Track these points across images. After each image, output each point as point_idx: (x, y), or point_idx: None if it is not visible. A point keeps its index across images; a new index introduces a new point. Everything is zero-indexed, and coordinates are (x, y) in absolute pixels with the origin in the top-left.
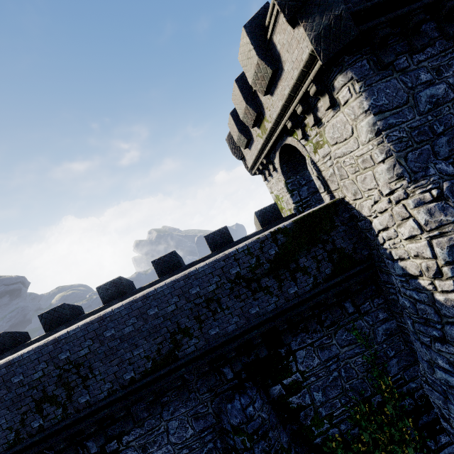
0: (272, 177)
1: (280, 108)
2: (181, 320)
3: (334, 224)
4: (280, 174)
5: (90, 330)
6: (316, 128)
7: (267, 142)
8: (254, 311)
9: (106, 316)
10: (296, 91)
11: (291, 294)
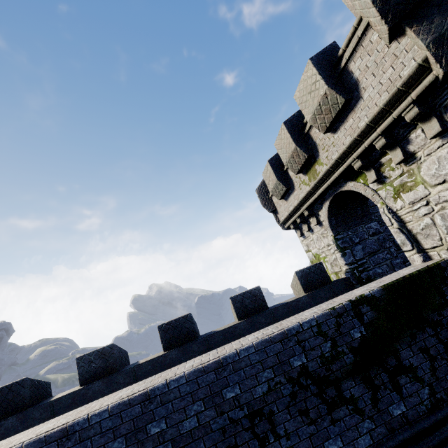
0: (312, 232)
1: (347, 145)
2: None
3: (445, 297)
4: (327, 228)
5: None
6: (401, 165)
7: (314, 190)
8: (333, 446)
9: (74, 429)
10: (379, 120)
11: (396, 416)
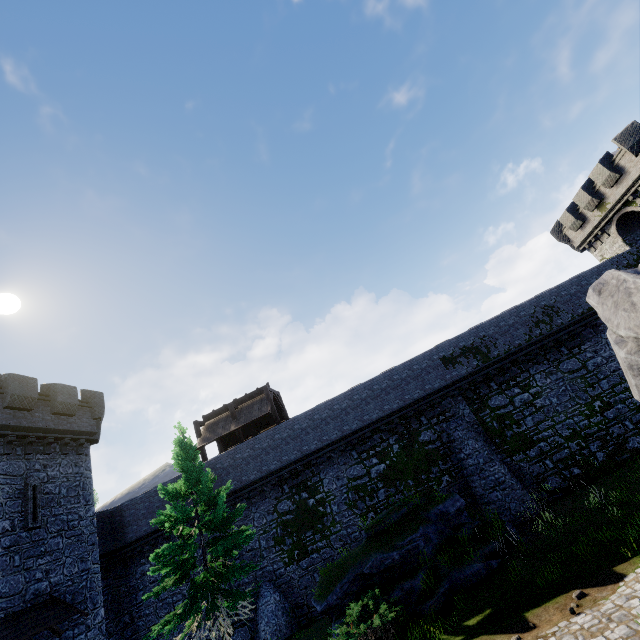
0: (605, 244)
1: (624, 192)
2: None
3: None
4: (616, 237)
5: (552, 292)
6: None
7: (605, 217)
8: None
9: (559, 286)
10: (637, 180)
11: None
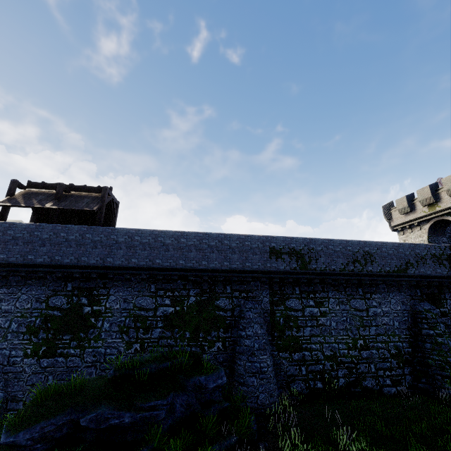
0: (413, 234)
1: None
2: (410, 259)
3: None
4: (425, 233)
5: (377, 244)
6: None
7: (429, 215)
8: (438, 270)
9: (384, 243)
10: None
11: None
